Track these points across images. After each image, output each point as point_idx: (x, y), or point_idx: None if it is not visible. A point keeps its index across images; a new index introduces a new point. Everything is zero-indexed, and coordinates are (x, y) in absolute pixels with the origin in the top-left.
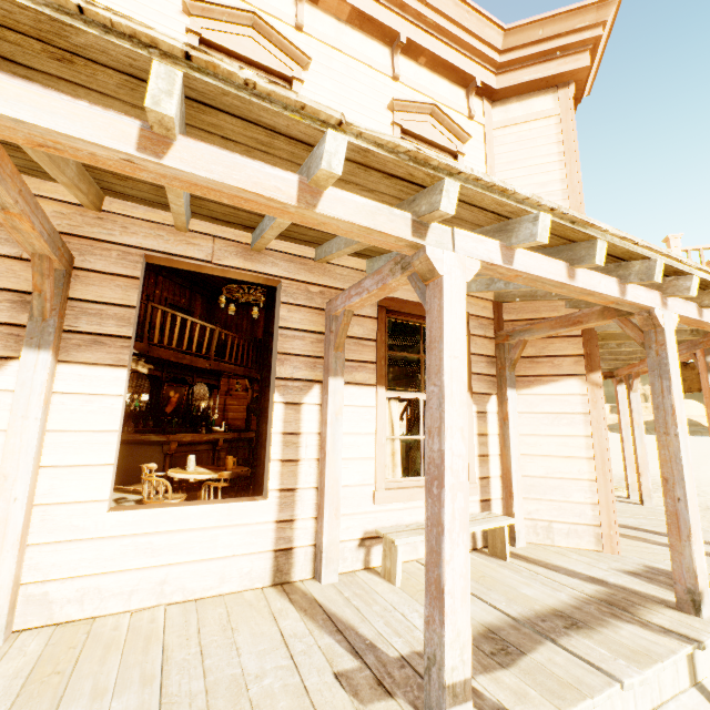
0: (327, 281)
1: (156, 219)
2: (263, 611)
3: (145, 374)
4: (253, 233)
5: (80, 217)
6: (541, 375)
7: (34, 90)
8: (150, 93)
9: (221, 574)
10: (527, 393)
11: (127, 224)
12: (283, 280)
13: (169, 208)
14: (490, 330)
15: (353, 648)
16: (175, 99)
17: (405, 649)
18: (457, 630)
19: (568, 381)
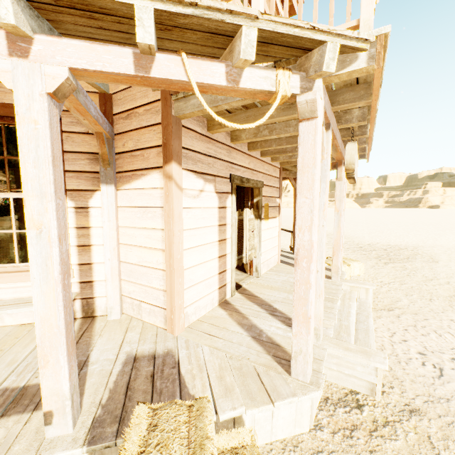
0: None
1: None
2: None
3: (13, 181)
4: None
5: None
6: (137, 169)
7: None
8: None
9: None
10: (128, 188)
11: None
12: None
13: None
14: None
15: None
16: None
17: None
18: None
19: (153, 174)
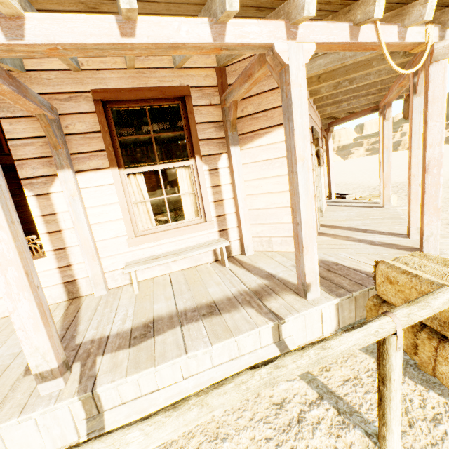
0: (37, 88)
1: None
2: None
3: None
4: None
5: None
6: (259, 129)
7: None
8: None
9: None
10: (250, 147)
11: None
12: None
13: None
14: (215, 97)
15: (62, 339)
16: None
17: (89, 338)
18: (36, 347)
19: (278, 130)
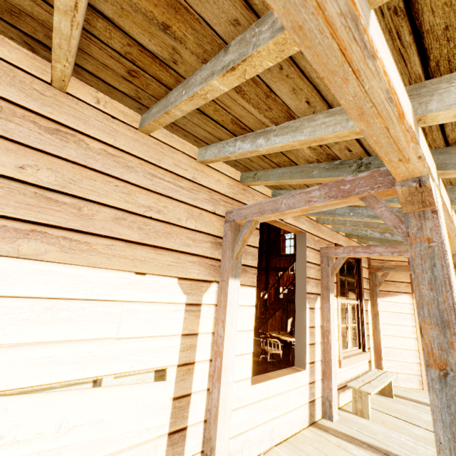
0: (320, 234)
1: (264, 192)
2: (332, 445)
3: None
4: None
5: (236, 188)
6: (390, 291)
7: (443, 187)
8: None
9: (292, 421)
10: (383, 300)
11: (253, 194)
12: (306, 232)
13: (276, 188)
14: (366, 263)
15: None
16: None
17: None
18: None
19: (403, 295)
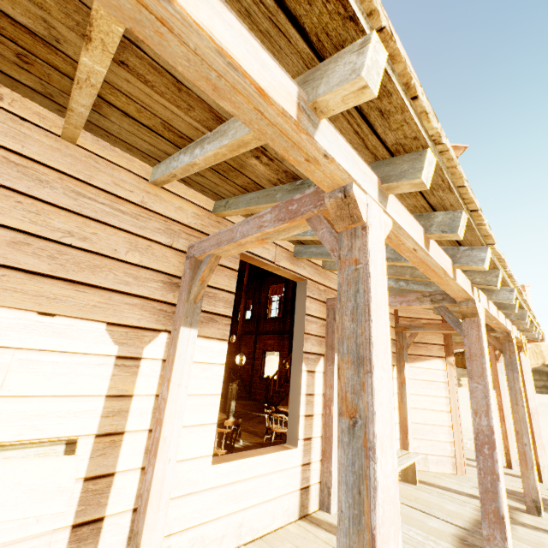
0: (327, 282)
1: None
2: (319, 542)
3: None
4: (298, 246)
5: (207, 219)
6: (421, 355)
7: (403, 209)
8: (459, 227)
9: (273, 512)
10: (412, 366)
11: None
12: (308, 279)
13: None
14: (393, 321)
15: None
16: (463, 230)
17: None
18: (509, 543)
19: (436, 360)
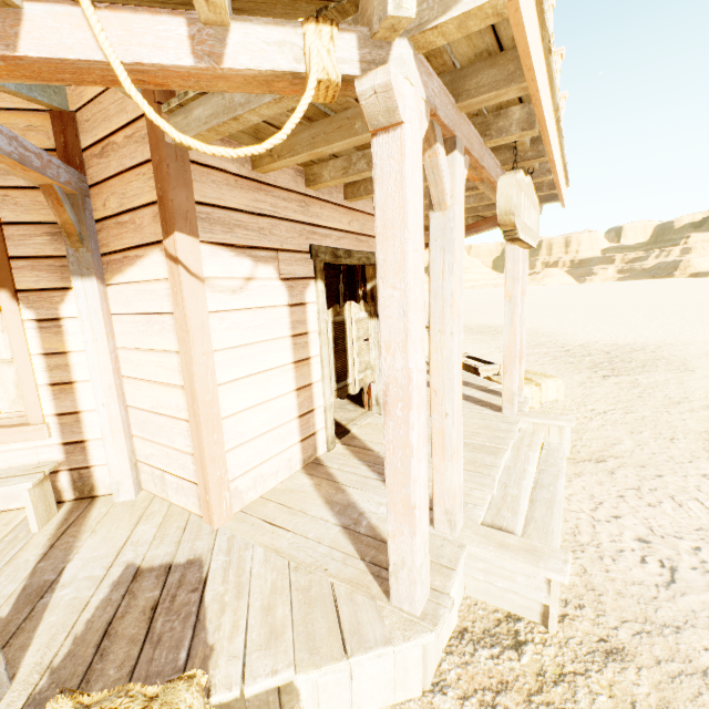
0: None
1: None
2: None
3: None
4: None
5: None
6: (128, 248)
7: None
8: None
9: None
10: (121, 281)
11: None
12: None
13: None
14: None
15: None
16: None
17: None
18: None
19: (152, 255)
